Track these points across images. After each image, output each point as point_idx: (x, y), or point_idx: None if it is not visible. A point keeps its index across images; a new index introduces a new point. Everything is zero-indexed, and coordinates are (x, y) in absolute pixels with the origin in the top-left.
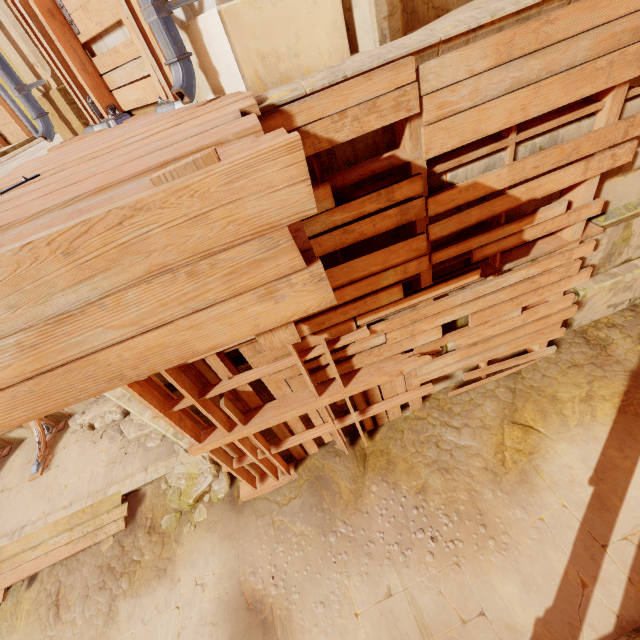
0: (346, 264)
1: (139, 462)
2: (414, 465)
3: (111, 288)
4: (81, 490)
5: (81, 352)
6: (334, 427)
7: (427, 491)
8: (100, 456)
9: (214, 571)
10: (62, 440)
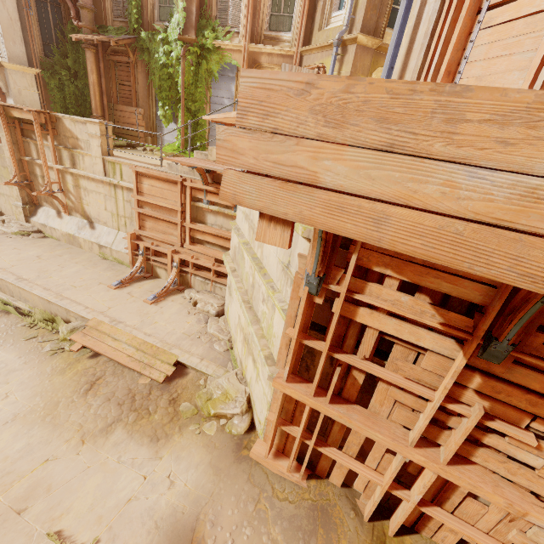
0: None
1: (202, 350)
2: None
3: None
4: (160, 333)
5: None
6: (388, 485)
7: None
8: (185, 324)
9: (187, 482)
10: (175, 296)
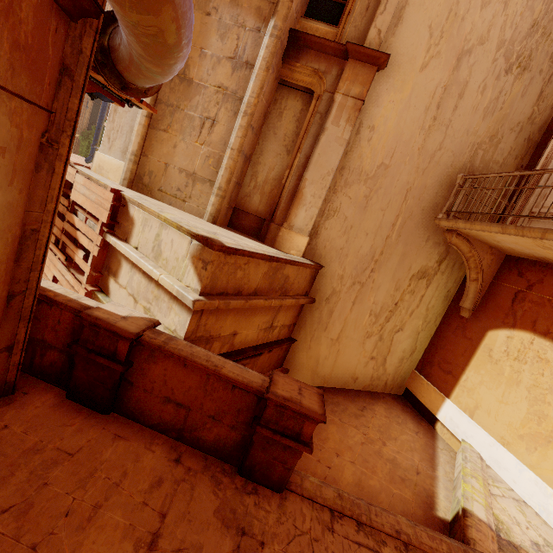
0: None
1: None
2: None
3: None
4: None
5: None
6: None
7: None
8: None
9: None
10: None
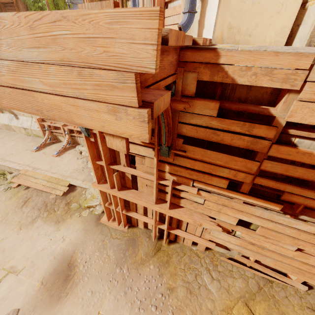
0: (205, 150)
1: (84, 177)
2: (177, 274)
3: (45, 59)
4: (61, 171)
5: (29, 87)
6: (154, 223)
7: (173, 292)
8: (75, 165)
9: (71, 238)
10: (70, 150)
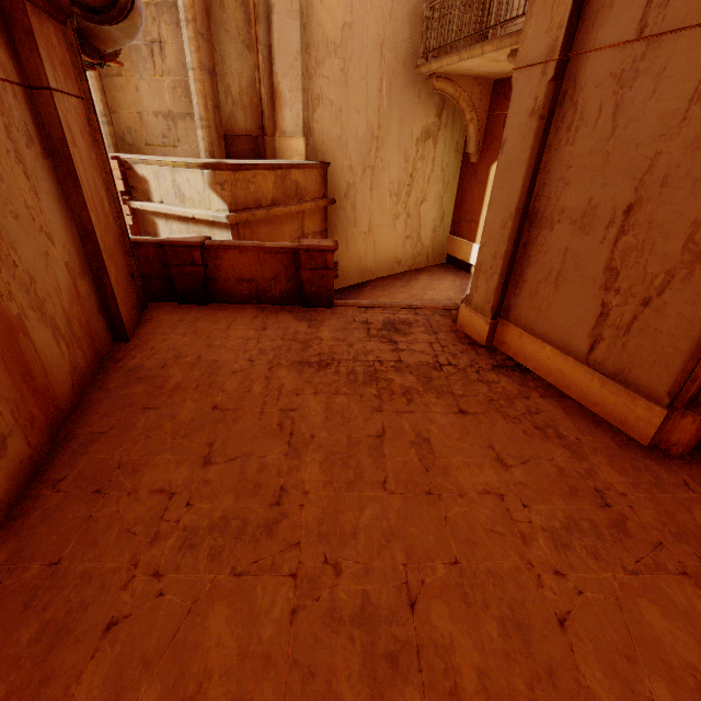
0: None
1: None
2: None
3: None
4: None
5: None
6: None
7: None
8: None
9: None
10: None
